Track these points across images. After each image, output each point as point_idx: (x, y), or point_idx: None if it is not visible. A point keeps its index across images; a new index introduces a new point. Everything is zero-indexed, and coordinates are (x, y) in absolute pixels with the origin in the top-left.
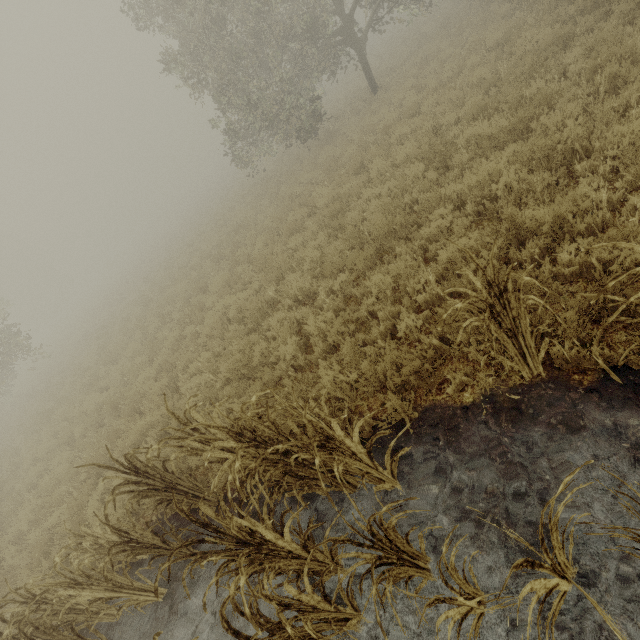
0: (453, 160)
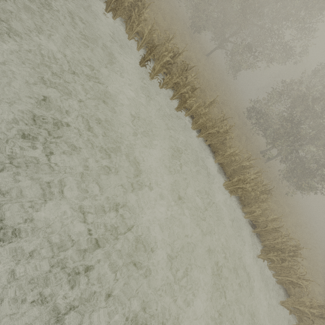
0: (186, 61)
